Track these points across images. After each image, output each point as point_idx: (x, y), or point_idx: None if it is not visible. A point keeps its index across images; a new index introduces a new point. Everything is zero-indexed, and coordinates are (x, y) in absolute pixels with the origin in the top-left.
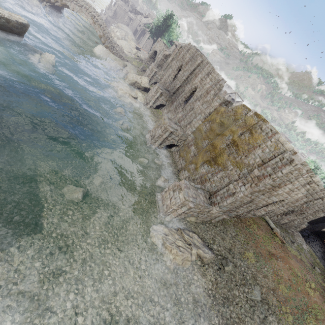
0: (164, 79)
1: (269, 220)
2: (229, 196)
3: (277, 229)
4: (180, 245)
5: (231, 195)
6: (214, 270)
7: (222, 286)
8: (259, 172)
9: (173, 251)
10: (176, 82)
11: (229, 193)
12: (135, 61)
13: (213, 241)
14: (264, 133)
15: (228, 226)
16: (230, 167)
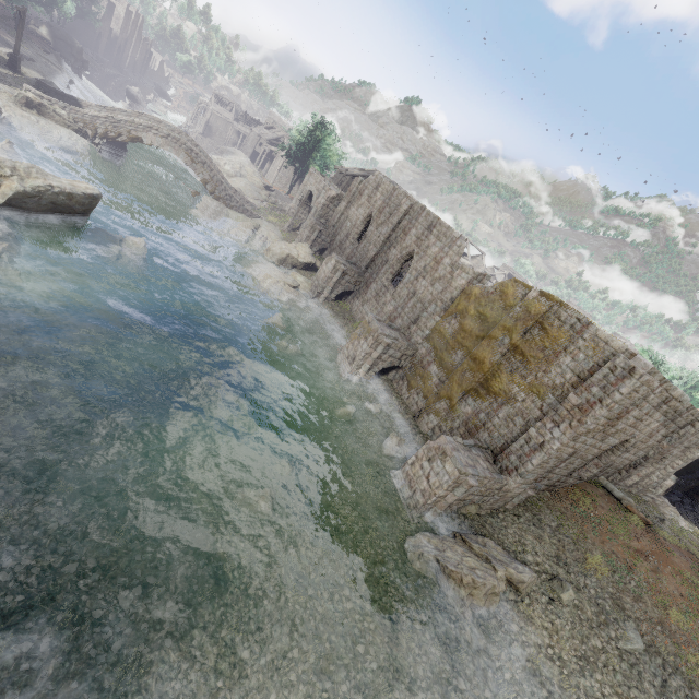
0: (339, 243)
1: (609, 484)
2: (534, 452)
3: (628, 499)
4: (472, 565)
5: (538, 448)
6: (543, 606)
7: (568, 634)
8: (579, 399)
9: (467, 579)
10: (367, 246)
11: (532, 445)
12: (273, 214)
13: (522, 546)
14: (568, 326)
15: (539, 511)
16: (520, 395)
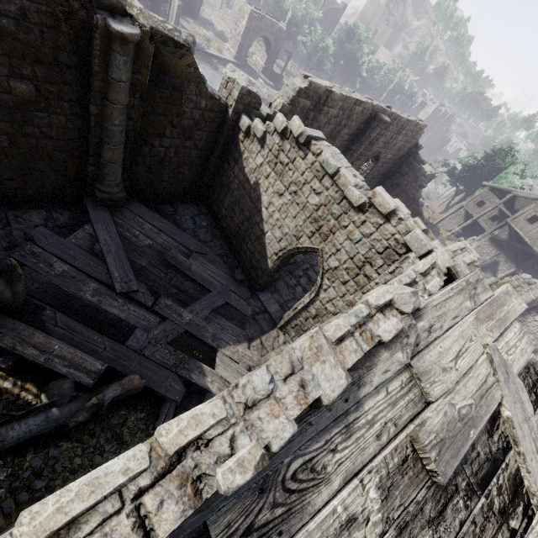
0: None
1: None
2: None
3: None
4: None
5: None
6: None
7: None
8: None
9: None
10: None
11: None
12: None
13: None
14: None
15: None
16: None
